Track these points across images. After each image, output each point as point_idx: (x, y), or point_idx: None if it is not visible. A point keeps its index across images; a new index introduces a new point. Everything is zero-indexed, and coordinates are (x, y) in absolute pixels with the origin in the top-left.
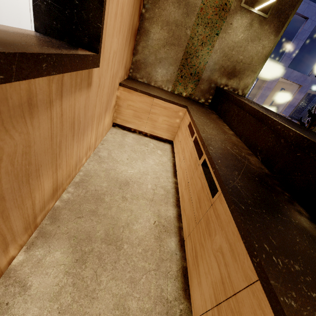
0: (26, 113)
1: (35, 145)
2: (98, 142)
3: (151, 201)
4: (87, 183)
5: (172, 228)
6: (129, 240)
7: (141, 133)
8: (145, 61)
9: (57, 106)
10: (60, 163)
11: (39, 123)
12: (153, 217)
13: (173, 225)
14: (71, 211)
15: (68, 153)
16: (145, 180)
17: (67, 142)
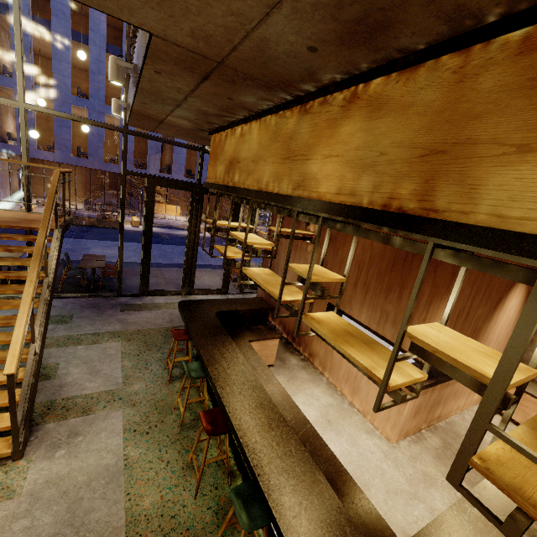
0: (446, 386)
1: (444, 395)
2: (465, 408)
3: None
4: (452, 425)
5: None
6: None
7: (511, 419)
8: (528, 360)
9: (453, 385)
10: (445, 406)
11: (447, 389)
12: None
13: None
14: (442, 430)
15: (449, 403)
16: None
17: (451, 398)
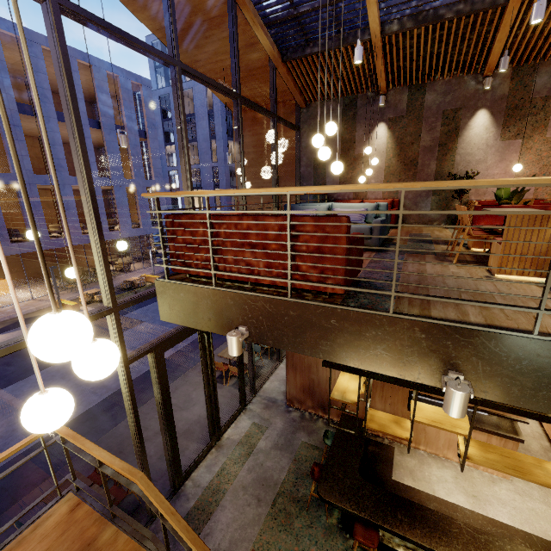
0: None
1: None
2: None
3: (533, 438)
4: None
5: (550, 450)
6: (532, 450)
7: None
8: None
9: None
10: None
11: None
12: (538, 444)
13: (550, 449)
14: None
15: None
16: (524, 427)
17: None
